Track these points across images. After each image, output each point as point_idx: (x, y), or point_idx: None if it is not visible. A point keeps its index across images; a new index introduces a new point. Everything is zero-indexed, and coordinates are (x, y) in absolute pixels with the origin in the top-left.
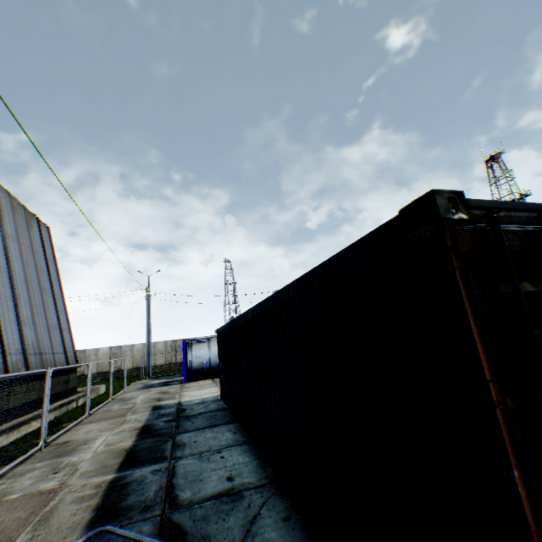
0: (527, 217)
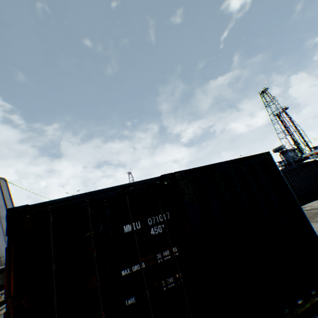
0: (81, 200)
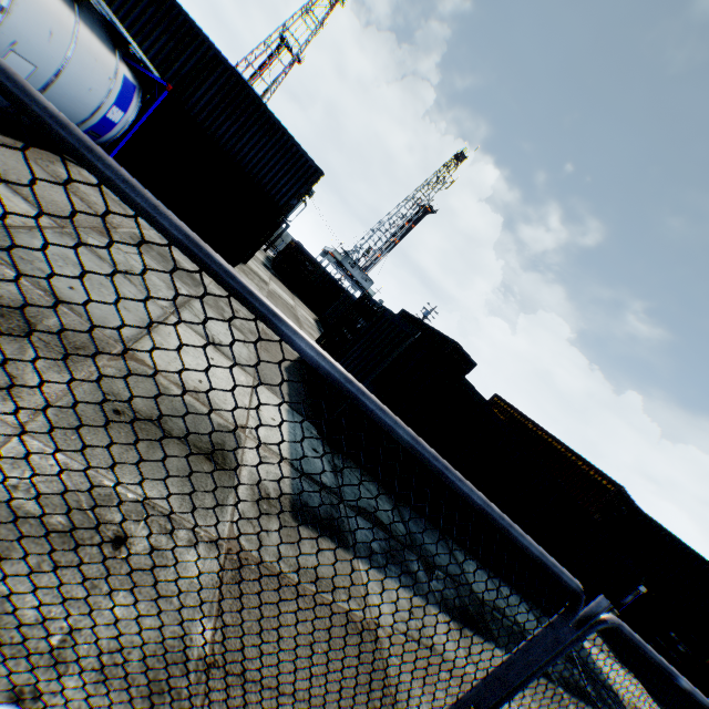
0: None
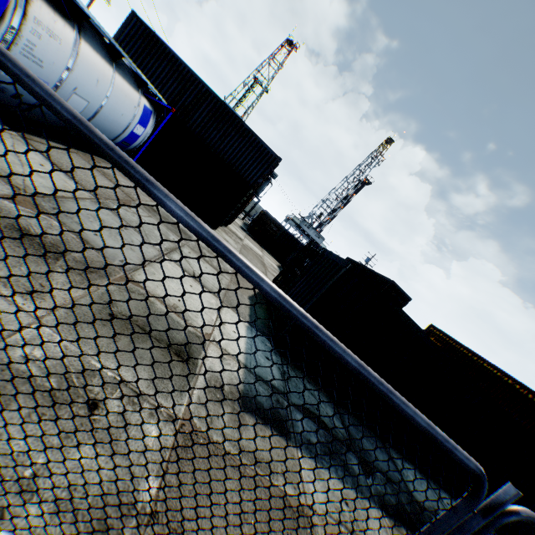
0: None
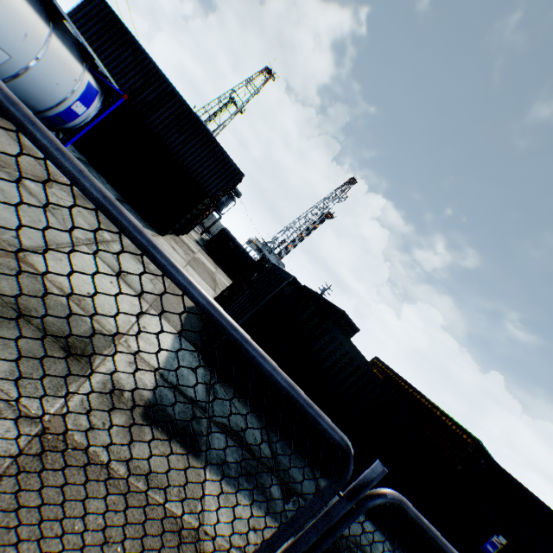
0: None
